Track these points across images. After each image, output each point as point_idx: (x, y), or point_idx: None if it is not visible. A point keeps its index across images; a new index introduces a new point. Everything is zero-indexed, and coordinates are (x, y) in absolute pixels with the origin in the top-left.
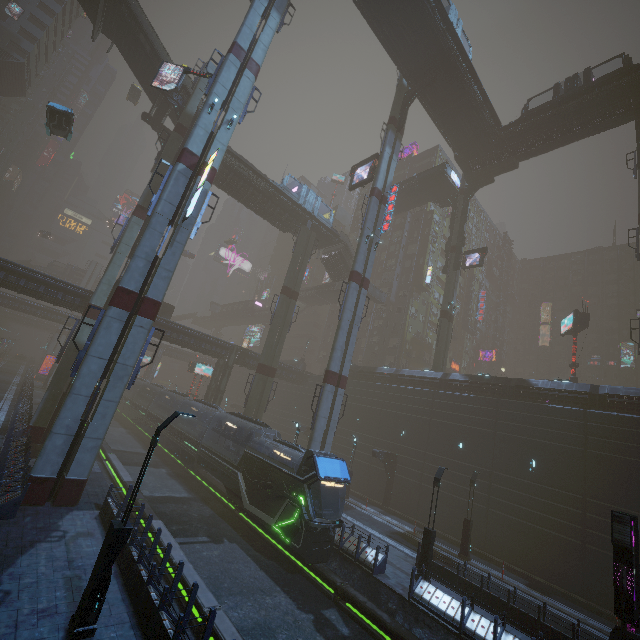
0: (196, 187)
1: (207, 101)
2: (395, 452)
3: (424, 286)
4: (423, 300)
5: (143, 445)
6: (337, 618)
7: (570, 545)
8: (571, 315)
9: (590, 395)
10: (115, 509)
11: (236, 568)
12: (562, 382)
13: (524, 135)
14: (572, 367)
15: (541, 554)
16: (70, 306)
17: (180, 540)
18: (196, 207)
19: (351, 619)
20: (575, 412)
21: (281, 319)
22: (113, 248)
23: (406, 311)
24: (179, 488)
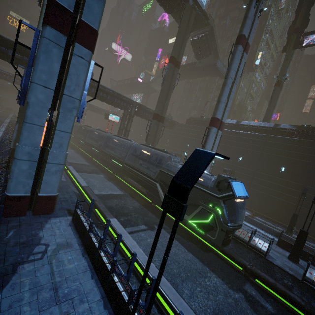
0: None
1: None
2: (233, 170)
3: (253, 67)
4: (249, 78)
5: (86, 160)
6: (256, 293)
7: None
8: None
9: None
10: (85, 222)
11: (173, 252)
12: None
13: None
14: None
15: None
16: (20, 63)
17: (129, 230)
18: None
19: (264, 293)
20: None
21: (169, 82)
22: None
23: (238, 85)
24: (114, 188)
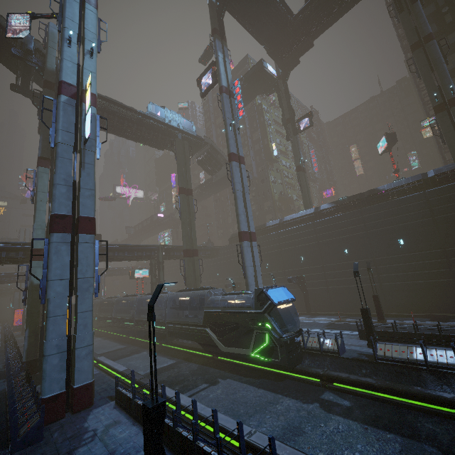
0: (84, 113)
1: (63, 36)
2: (301, 274)
3: (274, 158)
4: (276, 169)
5: (120, 342)
6: (334, 397)
7: (445, 284)
8: (383, 138)
9: (424, 180)
10: (128, 394)
11: (241, 395)
12: (400, 180)
13: (312, 17)
14: (395, 173)
15: (428, 298)
16: (16, 260)
17: (187, 394)
18: (91, 130)
19: (343, 393)
20: (418, 196)
21: (187, 212)
22: (32, 198)
23: (268, 180)
24: (163, 359)
